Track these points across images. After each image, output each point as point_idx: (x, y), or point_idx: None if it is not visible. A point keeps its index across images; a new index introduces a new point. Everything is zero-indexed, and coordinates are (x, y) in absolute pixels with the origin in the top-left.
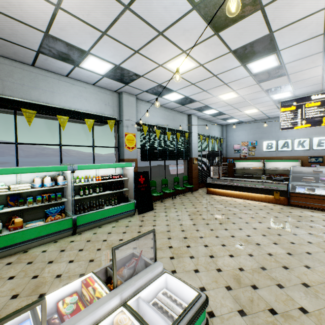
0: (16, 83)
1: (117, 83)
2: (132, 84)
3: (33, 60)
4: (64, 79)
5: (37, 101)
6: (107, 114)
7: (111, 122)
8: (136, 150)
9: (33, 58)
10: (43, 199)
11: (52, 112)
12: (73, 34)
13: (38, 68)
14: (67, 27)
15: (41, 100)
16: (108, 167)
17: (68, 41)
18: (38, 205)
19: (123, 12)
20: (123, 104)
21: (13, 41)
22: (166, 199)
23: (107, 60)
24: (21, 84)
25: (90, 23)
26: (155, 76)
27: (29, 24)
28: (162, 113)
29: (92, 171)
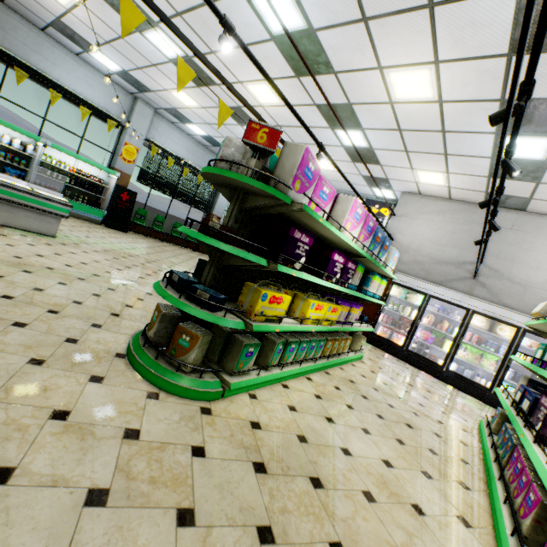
0: (19, 40)
1: (130, 86)
2: (146, 95)
3: (43, 27)
4: (72, 57)
5: (35, 66)
6: (112, 113)
7: (113, 123)
8: (134, 166)
9: (44, 26)
10: (7, 157)
11: (46, 83)
12: (82, 30)
13: (47, 35)
14: (77, 24)
15: (40, 67)
16: (86, 161)
17: (78, 32)
18: (0, 159)
19: (120, 38)
20: (135, 111)
21: (28, 8)
22: (155, 239)
23: (115, 62)
24: (24, 43)
25: (95, 31)
26: (167, 98)
27: (45, 7)
28: (188, 144)
29: (71, 161)
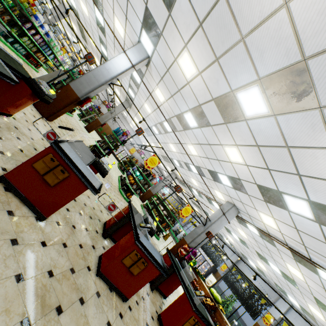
0: None
1: None
2: None
3: None
4: None
5: None
6: None
7: None
8: None
9: None
10: None
11: None
12: None
13: None
14: None
15: None
16: None
17: None
18: None
19: None
20: None
21: None
22: None
23: None
24: None
25: None
26: None
27: None
28: None
29: None
